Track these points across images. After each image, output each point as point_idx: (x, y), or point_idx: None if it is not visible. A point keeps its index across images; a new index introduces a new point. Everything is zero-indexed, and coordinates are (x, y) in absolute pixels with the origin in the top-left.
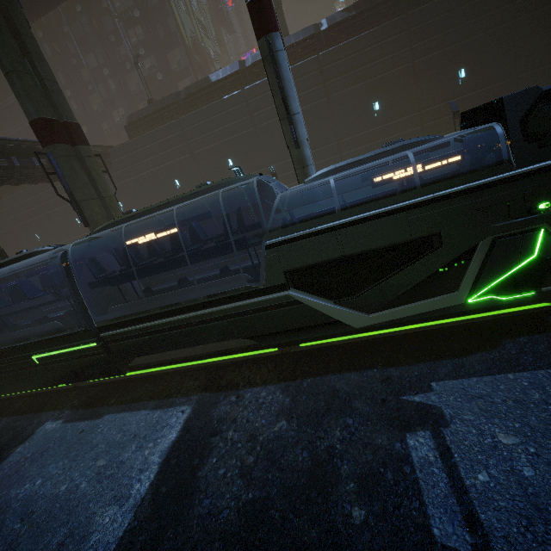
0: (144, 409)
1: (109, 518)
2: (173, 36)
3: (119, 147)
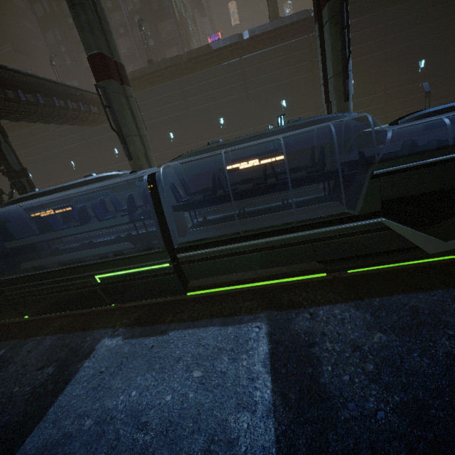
0: (211, 326)
1: (248, 424)
2: (165, 9)
3: None
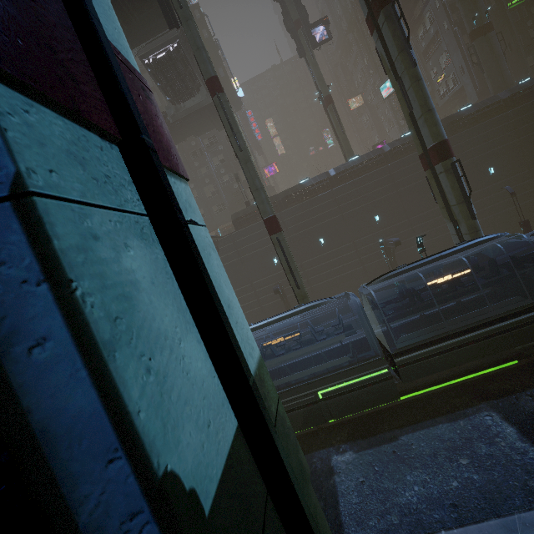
0: (439, 423)
1: None
2: None
3: (227, 237)
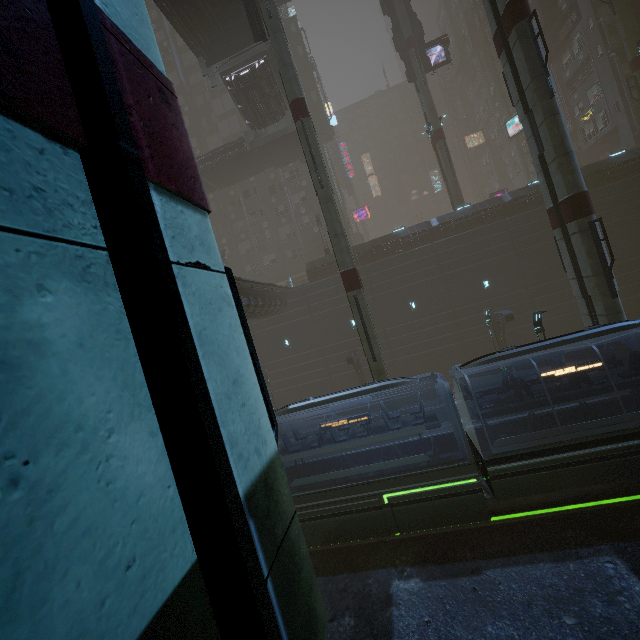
0: (540, 562)
1: None
2: None
3: (299, 288)
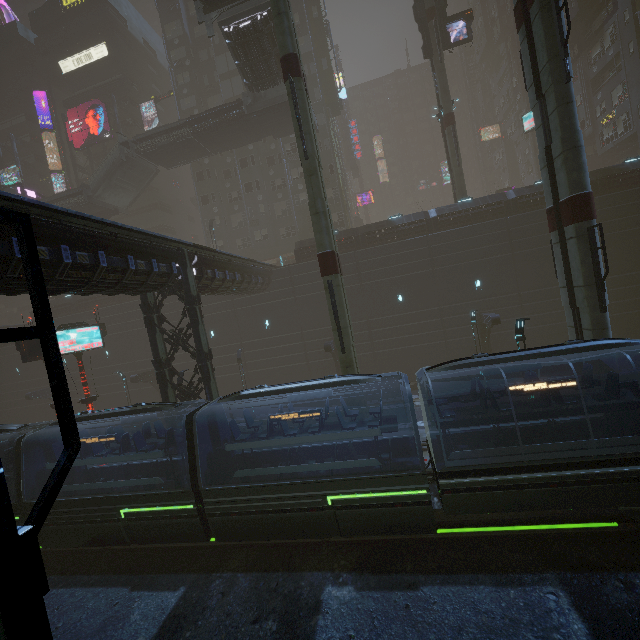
0: (480, 584)
1: None
2: (330, 178)
3: (284, 268)
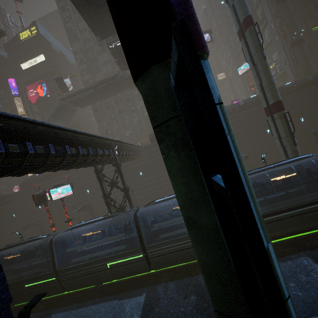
0: None
1: None
2: None
3: (146, 147)
